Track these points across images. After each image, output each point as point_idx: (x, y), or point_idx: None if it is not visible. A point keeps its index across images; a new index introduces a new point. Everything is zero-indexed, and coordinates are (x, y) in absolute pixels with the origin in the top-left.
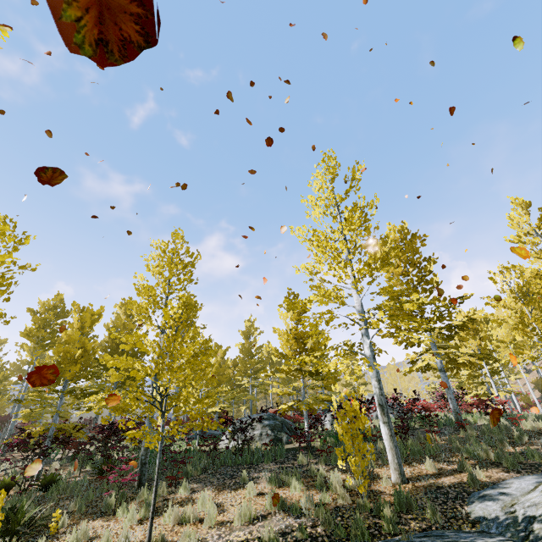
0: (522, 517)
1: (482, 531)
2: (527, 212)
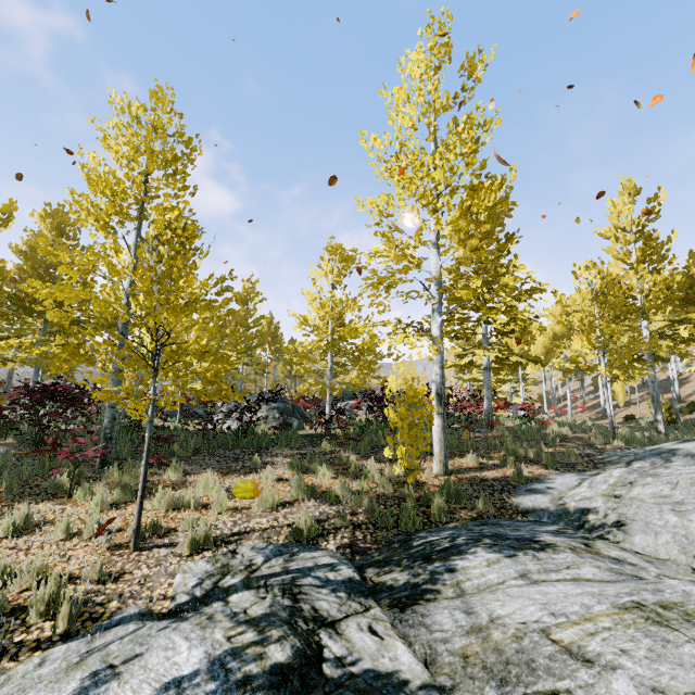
0: (574, 509)
1: (534, 520)
2: (632, 201)
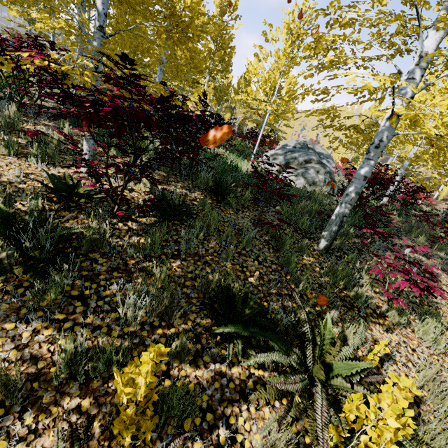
0: None
1: None
2: None
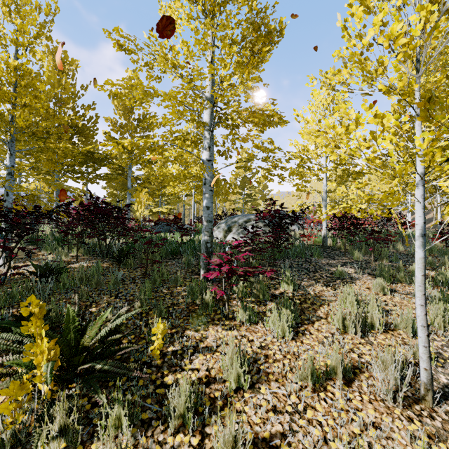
0: None
1: None
2: None
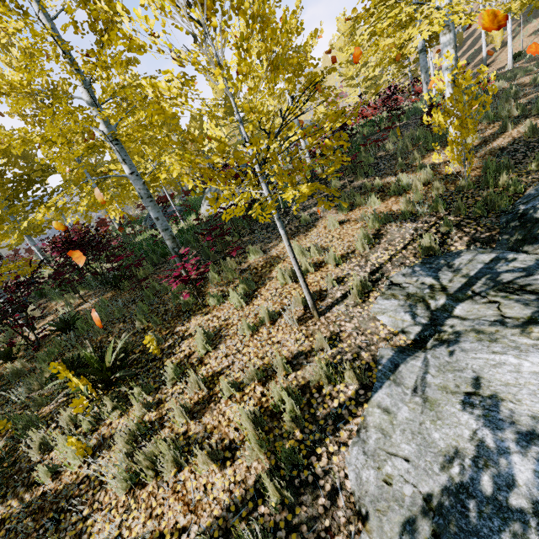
0: None
1: None
2: None
